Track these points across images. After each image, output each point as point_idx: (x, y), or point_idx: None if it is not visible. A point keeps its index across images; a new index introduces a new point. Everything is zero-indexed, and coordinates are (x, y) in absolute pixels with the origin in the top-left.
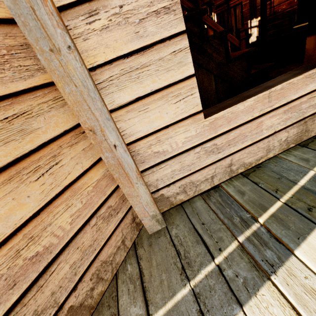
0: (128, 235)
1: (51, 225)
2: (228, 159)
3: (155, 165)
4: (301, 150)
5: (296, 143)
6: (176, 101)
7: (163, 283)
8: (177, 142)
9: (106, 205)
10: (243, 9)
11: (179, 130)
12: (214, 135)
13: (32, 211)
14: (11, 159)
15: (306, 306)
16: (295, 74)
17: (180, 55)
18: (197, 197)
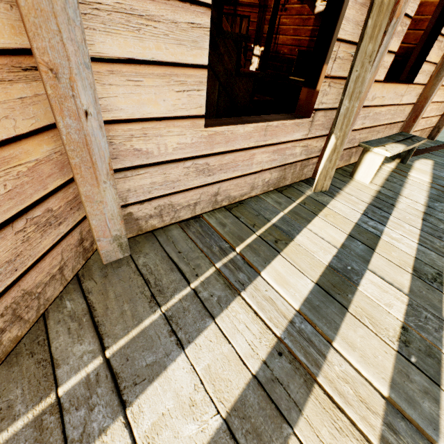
0: (69, 261)
1: None
2: (216, 187)
3: (132, 168)
4: (277, 194)
5: (274, 188)
6: (179, 89)
7: (126, 314)
8: (168, 145)
9: (45, 205)
10: (249, 26)
11: (174, 130)
12: (209, 151)
13: None
14: None
15: (264, 309)
16: (288, 117)
17: (198, 32)
18: (174, 225)
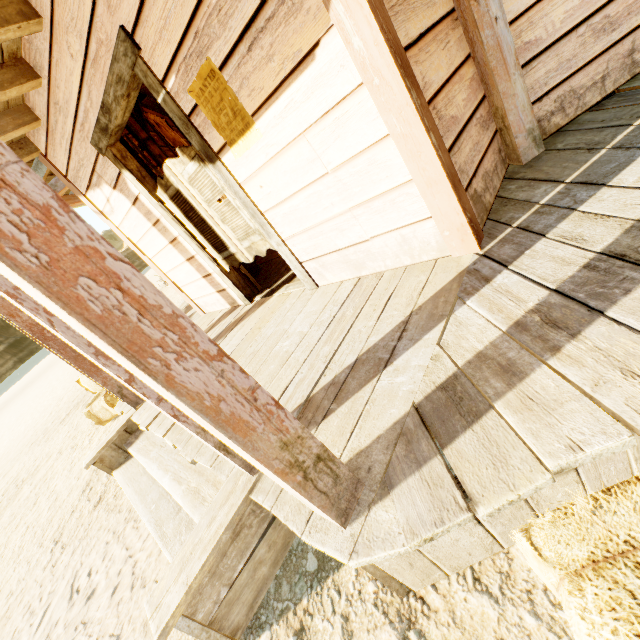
0: (498, 164)
1: (455, 99)
2: (628, 42)
3: (525, 64)
4: None
5: None
6: None
7: (568, 166)
8: (554, 22)
9: (479, 112)
10: None
11: (557, 1)
12: None
13: (445, 76)
14: (431, 24)
15: None
16: None
17: None
18: (581, 115)
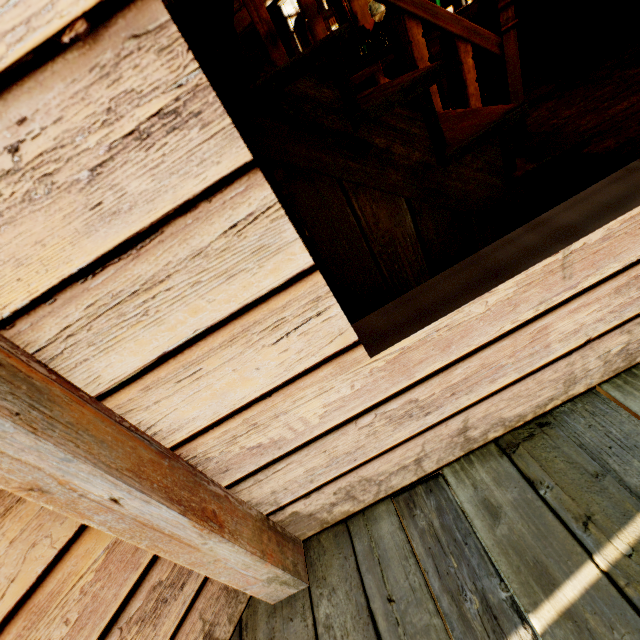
0: (220, 615)
1: None
2: (457, 421)
3: (260, 468)
4: None
5: None
6: (275, 338)
7: None
8: (306, 417)
9: (146, 586)
10: None
11: (303, 393)
12: (405, 383)
13: None
14: None
15: None
16: None
17: (255, 229)
18: (385, 504)
